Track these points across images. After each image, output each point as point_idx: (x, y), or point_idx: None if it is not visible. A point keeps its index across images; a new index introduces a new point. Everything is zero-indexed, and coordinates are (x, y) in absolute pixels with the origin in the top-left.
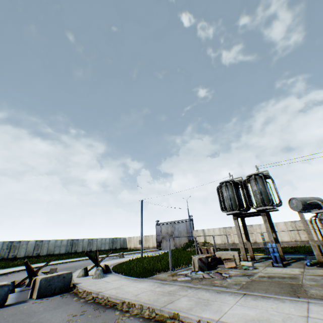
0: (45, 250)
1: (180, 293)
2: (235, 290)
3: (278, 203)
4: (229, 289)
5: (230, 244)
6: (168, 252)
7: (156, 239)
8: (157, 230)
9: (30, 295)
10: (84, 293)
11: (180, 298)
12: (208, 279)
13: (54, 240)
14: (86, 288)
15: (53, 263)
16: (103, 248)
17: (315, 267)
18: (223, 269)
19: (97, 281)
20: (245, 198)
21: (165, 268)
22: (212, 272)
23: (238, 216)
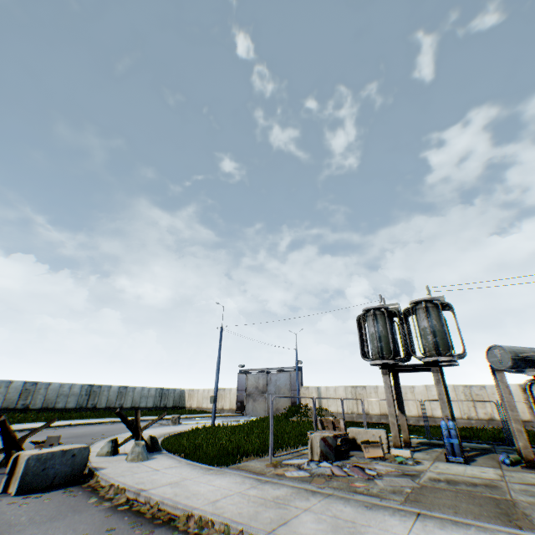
0: (40, 400)
1: (298, 505)
2: (398, 504)
3: (462, 353)
4: (386, 503)
5: (361, 415)
6: (259, 420)
7: (237, 397)
8: (240, 381)
9: (4, 488)
10: (111, 490)
11: (299, 514)
12: (341, 477)
13: (57, 385)
14: (114, 480)
15: (52, 425)
16: (144, 405)
17: (520, 468)
18: (362, 459)
19: (135, 468)
20: (404, 340)
21: (259, 451)
22: (343, 464)
23: (390, 370)
